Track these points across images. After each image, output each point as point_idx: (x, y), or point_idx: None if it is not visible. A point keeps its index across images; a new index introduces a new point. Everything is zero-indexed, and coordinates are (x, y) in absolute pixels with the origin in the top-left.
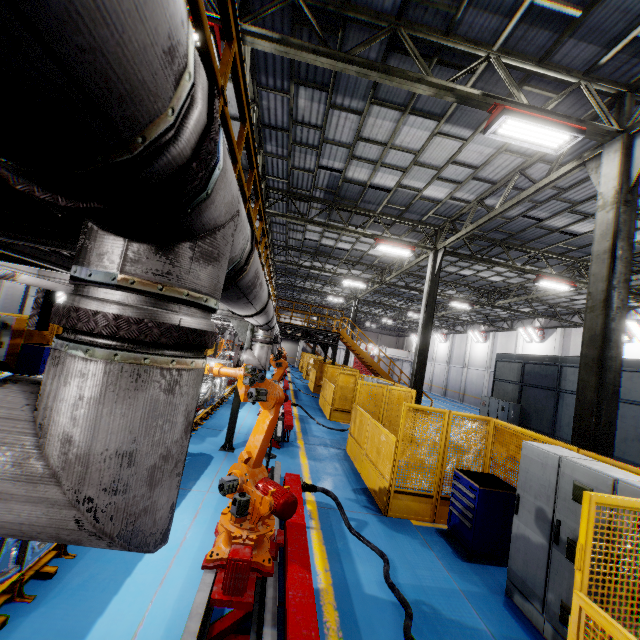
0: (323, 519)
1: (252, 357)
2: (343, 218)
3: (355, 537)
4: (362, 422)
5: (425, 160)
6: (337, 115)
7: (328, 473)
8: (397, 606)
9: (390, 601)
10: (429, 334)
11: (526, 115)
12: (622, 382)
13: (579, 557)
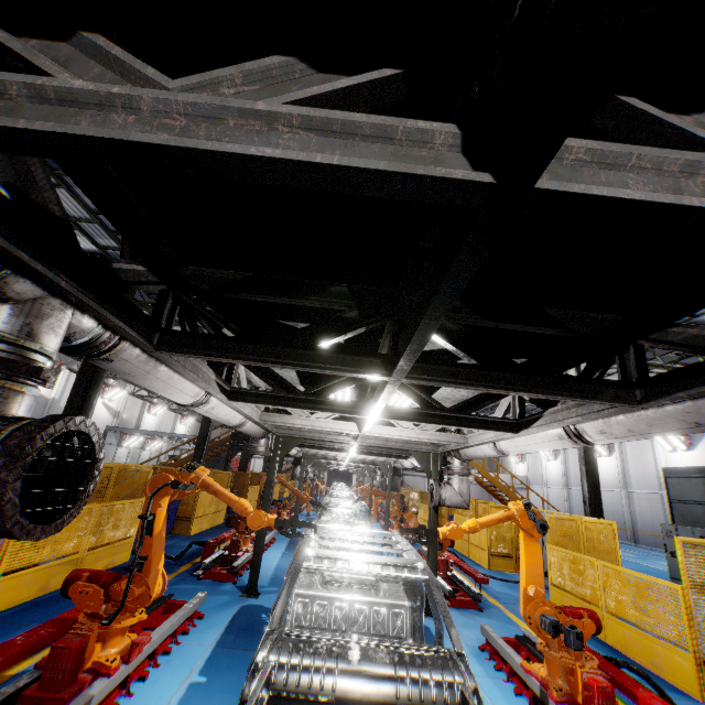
0: None
1: (454, 493)
2: None
3: None
4: (578, 567)
5: None
6: None
7: None
8: None
9: None
10: (594, 451)
11: None
12: None
13: None
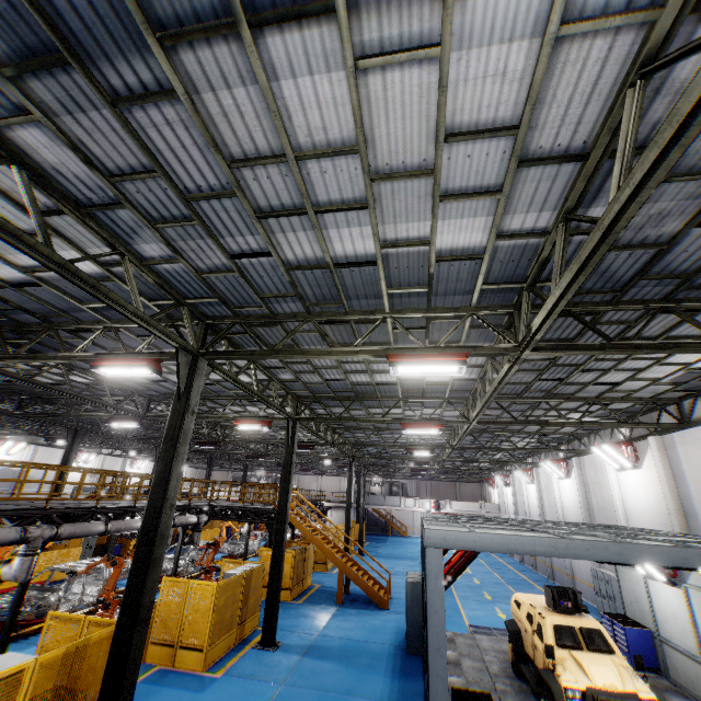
0: None
1: (10, 571)
2: (208, 408)
3: None
4: None
5: None
6: None
7: None
8: None
9: None
10: (284, 509)
11: (105, 365)
12: None
13: None
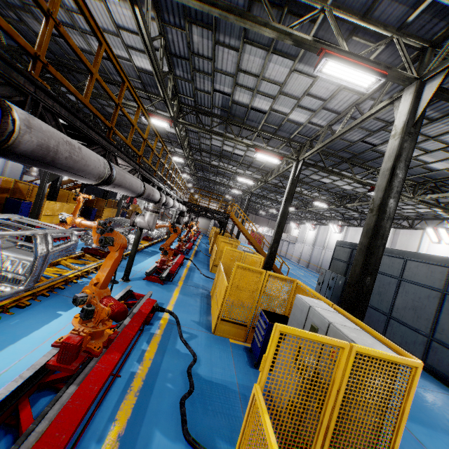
0: (167, 330)
1: (143, 220)
2: (233, 131)
3: (183, 343)
4: (219, 274)
5: (288, 91)
6: (221, 50)
7: (188, 304)
8: (186, 386)
9: (183, 382)
10: (285, 221)
11: (342, 59)
12: (412, 268)
13: (262, 363)
